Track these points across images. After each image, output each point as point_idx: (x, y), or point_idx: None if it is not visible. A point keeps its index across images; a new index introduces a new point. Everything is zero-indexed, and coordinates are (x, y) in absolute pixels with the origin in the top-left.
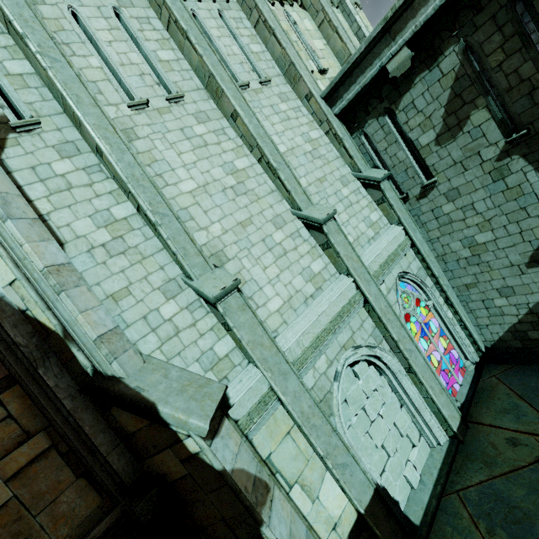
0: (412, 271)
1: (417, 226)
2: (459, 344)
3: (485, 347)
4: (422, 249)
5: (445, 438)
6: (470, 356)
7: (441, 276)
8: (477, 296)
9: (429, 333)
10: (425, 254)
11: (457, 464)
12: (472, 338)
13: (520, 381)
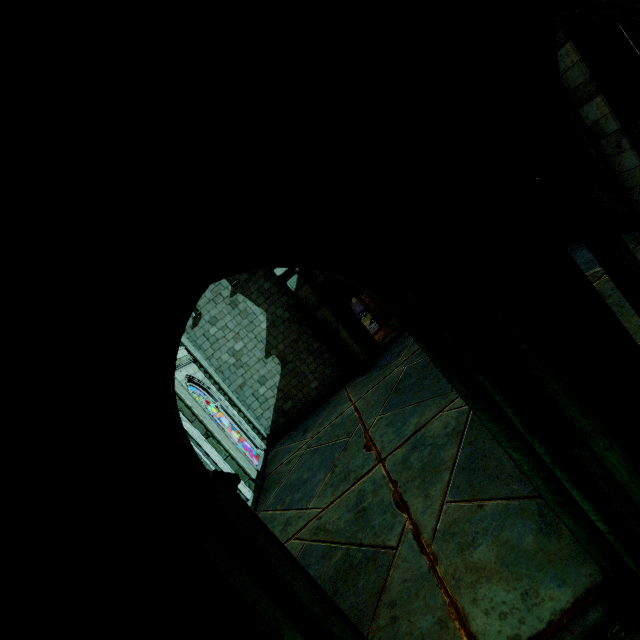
0: (198, 377)
1: (196, 348)
2: (248, 436)
3: (267, 435)
4: (203, 363)
5: (250, 493)
6: (259, 445)
7: (222, 383)
8: (249, 392)
9: (222, 425)
10: (206, 367)
11: (261, 500)
12: (256, 428)
13: (289, 439)
